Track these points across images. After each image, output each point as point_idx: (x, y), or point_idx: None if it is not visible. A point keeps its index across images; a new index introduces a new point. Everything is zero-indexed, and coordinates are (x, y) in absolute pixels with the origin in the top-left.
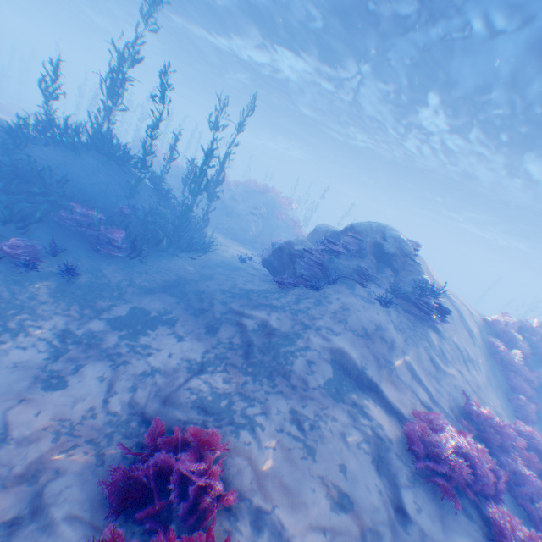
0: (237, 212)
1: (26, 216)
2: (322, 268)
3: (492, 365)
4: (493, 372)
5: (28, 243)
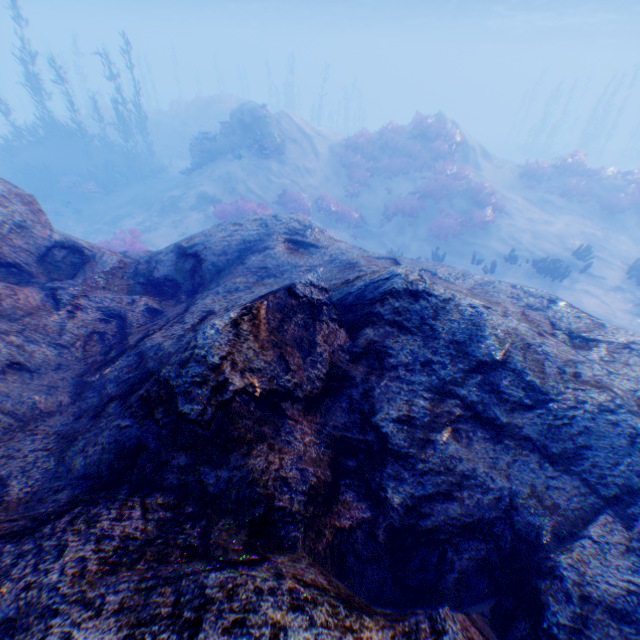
0: (190, 136)
1: (45, 195)
2: (210, 153)
3: (340, 171)
4: (339, 175)
5: (54, 207)
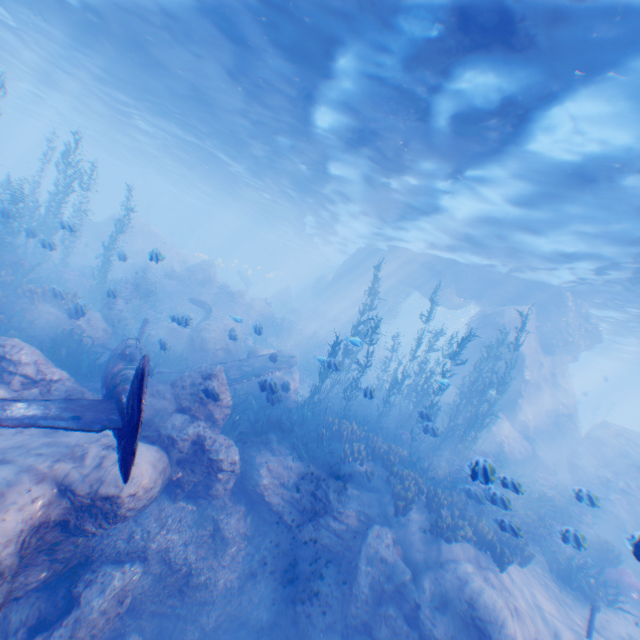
0: None
1: None
2: None
3: None
4: None
5: None
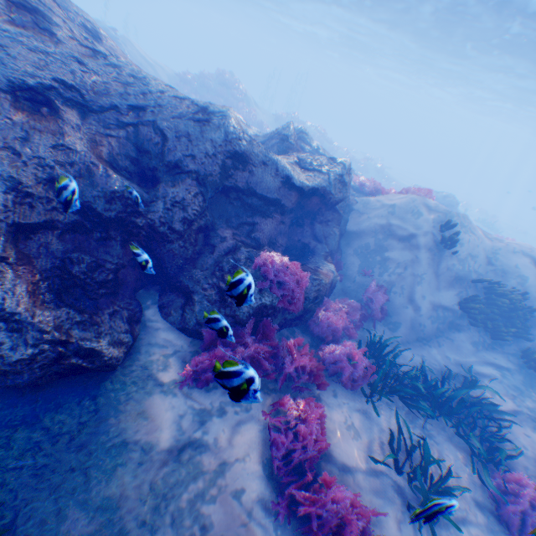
0: None
1: None
2: None
3: None
4: None
5: None
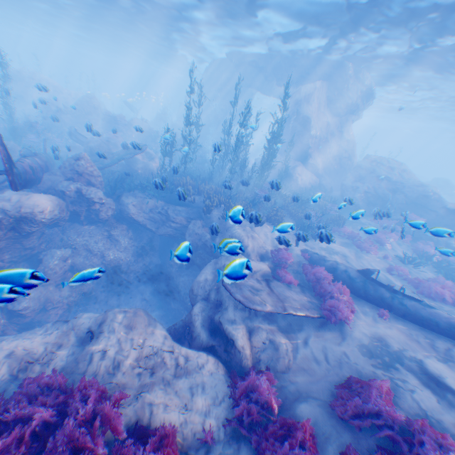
0: None
1: None
2: None
3: None
4: None
5: None
